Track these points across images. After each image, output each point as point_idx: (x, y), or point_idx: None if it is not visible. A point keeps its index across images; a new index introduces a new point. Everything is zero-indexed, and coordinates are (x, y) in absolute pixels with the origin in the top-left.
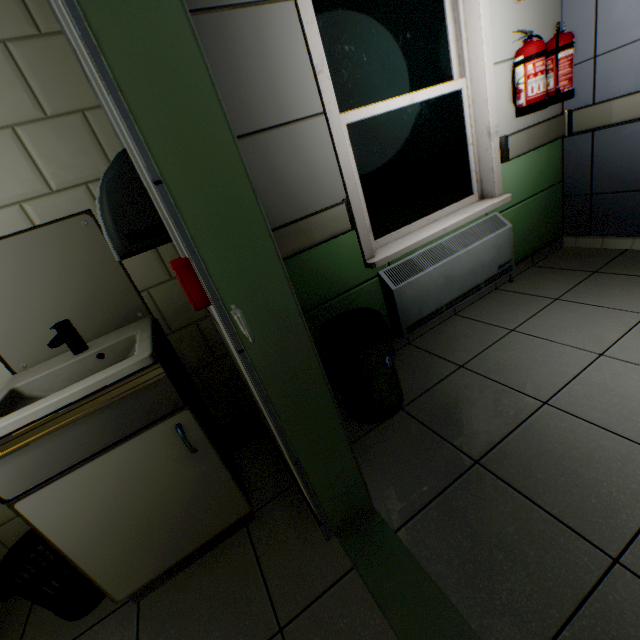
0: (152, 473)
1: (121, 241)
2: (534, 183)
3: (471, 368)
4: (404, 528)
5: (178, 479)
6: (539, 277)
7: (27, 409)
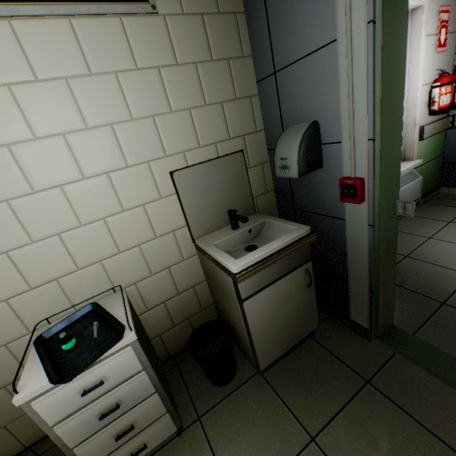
0: (290, 295)
1: (305, 167)
2: (430, 154)
3: (413, 257)
4: (416, 334)
5: (298, 301)
6: (432, 209)
7: (261, 250)
